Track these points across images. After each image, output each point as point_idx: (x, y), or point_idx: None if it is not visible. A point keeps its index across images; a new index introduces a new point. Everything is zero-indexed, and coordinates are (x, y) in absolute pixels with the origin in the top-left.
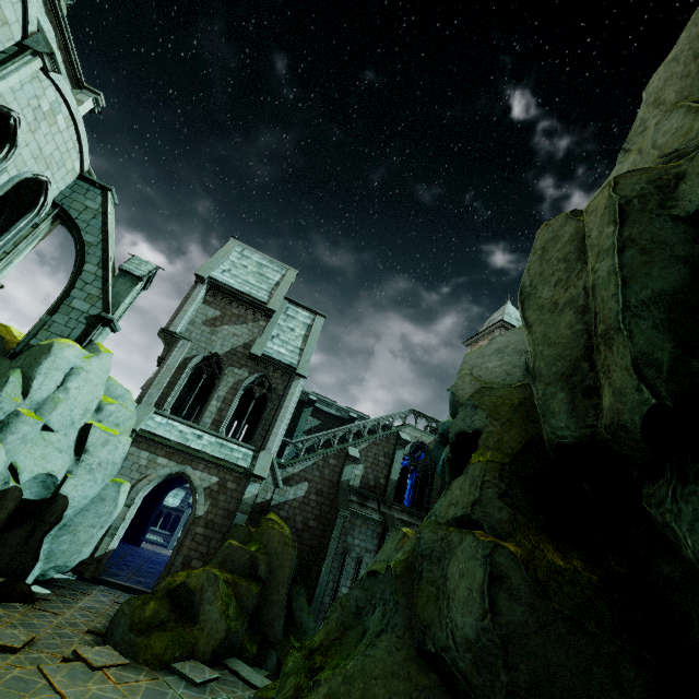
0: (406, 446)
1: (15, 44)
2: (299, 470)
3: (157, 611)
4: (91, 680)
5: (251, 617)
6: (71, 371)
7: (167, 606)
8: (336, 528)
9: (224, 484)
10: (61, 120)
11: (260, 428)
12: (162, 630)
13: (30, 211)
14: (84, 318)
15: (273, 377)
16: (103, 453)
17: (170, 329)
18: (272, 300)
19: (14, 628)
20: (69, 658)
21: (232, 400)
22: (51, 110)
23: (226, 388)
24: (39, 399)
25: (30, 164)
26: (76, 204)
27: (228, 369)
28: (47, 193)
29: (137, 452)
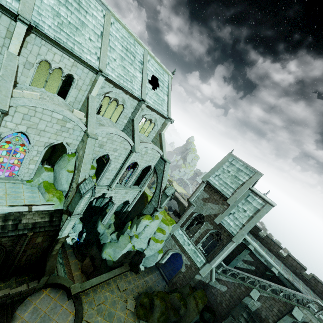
0: (295, 319)
1: (130, 150)
2: (225, 280)
3: (146, 301)
4: (123, 311)
5: (173, 322)
6: (146, 226)
7: (149, 302)
8: (227, 319)
9: (191, 267)
10: (149, 151)
11: (211, 253)
12: (145, 308)
13: (149, 170)
14: (153, 207)
15: (223, 234)
16: (153, 246)
17: (189, 200)
18: (232, 197)
19: (127, 282)
20: (127, 300)
21: (204, 236)
22: (145, 152)
23: (203, 230)
24: (139, 232)
25: (144, 164)
26: (158, 167)
27: (206, 222)
28: (151, 166)
29: (172, 240)
